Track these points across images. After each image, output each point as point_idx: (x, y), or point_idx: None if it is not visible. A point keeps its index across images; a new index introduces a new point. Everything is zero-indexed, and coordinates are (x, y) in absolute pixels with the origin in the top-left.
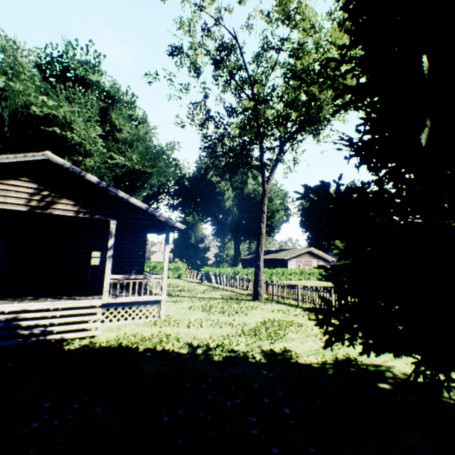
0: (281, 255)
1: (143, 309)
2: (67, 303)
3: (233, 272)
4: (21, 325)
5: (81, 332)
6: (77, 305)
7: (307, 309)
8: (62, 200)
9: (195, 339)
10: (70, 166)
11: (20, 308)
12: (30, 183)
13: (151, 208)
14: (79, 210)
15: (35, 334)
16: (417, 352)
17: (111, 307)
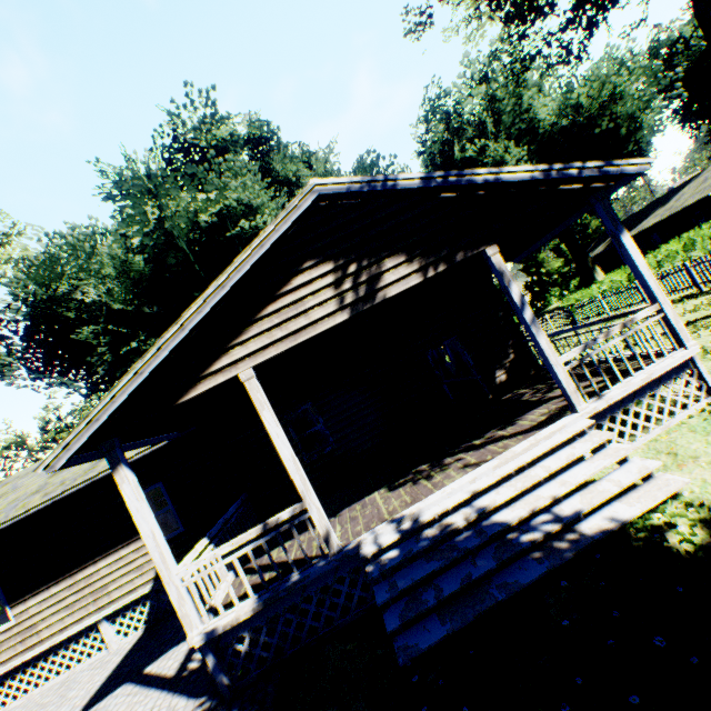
0: (690, 196)
1: (664, 395)
2: (525, 449)
3: (624, 278)
4: (508, 525)
5: (628, 494)
6: (552, 444)
7: None
8: (382, 265)
9: None
10: (360, 181)
11: (467, 494)
12: (319, 267)
13: (553, 167)
14: (421, 266)
15: (515, 528)
16: None
17: (599, 420)
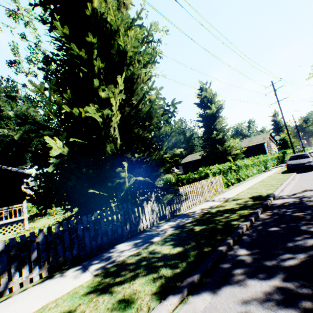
0: None
1: (12, 227)
2: None
3: None
4: None
5: None
6: None
7: (30, 201)
8: None
9: (36, 233)
10: None
11: None
12: None
13: (3, 166)
14: None
15: None
16: (79, 206)
17: None
